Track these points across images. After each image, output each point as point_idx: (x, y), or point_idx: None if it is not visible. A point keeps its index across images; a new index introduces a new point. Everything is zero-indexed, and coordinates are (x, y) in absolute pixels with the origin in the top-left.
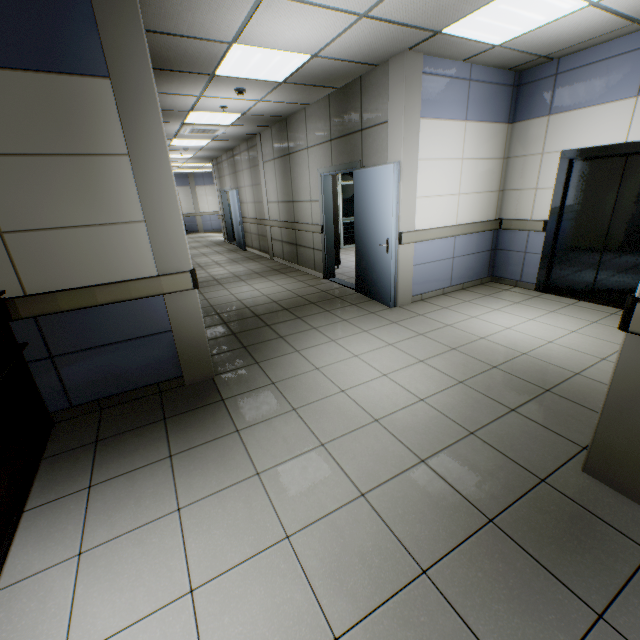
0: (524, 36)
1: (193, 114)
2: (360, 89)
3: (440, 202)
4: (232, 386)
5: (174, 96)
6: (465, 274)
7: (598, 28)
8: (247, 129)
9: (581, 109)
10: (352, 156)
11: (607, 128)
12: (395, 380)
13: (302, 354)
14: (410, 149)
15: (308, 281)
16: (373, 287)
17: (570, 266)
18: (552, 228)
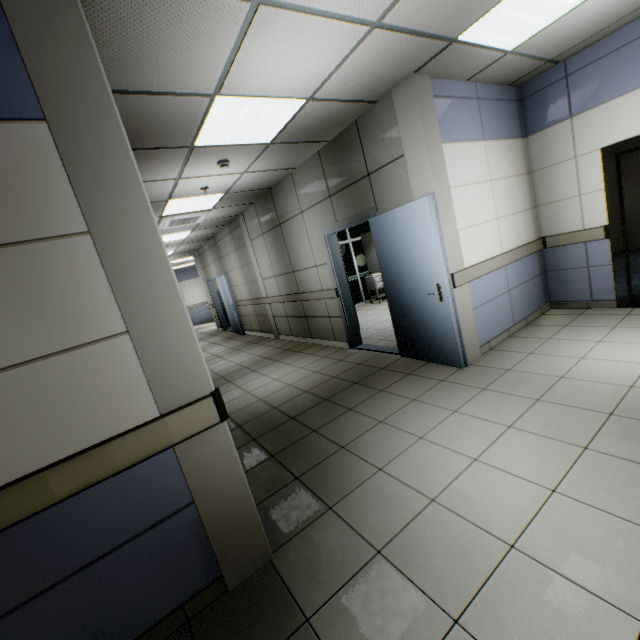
0: (542, 32)
1: (171, 203)
2: (357, 133)
3: (481, 231)
4: (310, 575)
5: (149, 184)
6: (524, 307)
7: (622, 8)
8: (229, 210)
9: (611, 100)
10: (361, 205)
11: None
12: (581, 499)
13: (391, 474)
14: (439, 177)
15: (333, 355)
16: (427, 347)
17: None
18: (617, 232)
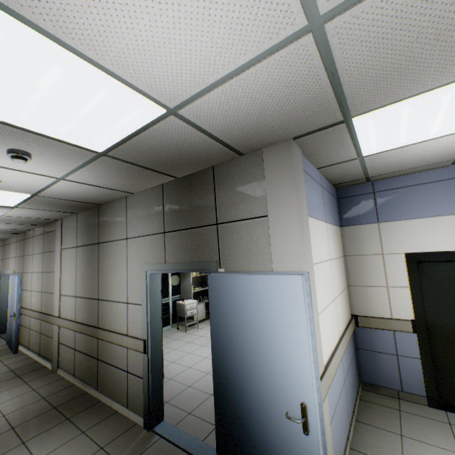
0: (391, 151)
1: None
2: (213, 179)
3: (328, 313)
4: None
5: None
6: (351, 395)
7: (434, 157)
8: (43, 213)
9: (411, 219)
10: (201, 253)
11: (446, 236)
12: None
13: None
14: (307, 252)
15: (116, 444)
16: None
17: None
18: (424, 329)
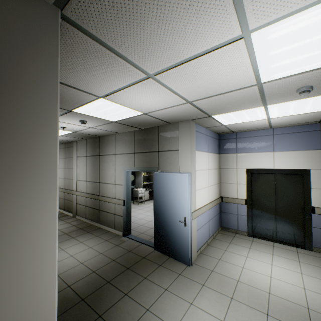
0: (236, 124)
1: None
2: (157, 131)
3: (203, 191)
4: None
5: None
6: (213, 228)
7: (259, 126)
8: (70, 138)
9: (251, 153)
10: (151, 163)
11: (264, 162)
12: None
13: None
14: (193, 165)
15: (112, 239)
16: (171, 248)
17: (262, 222)
18: (250, 203)
